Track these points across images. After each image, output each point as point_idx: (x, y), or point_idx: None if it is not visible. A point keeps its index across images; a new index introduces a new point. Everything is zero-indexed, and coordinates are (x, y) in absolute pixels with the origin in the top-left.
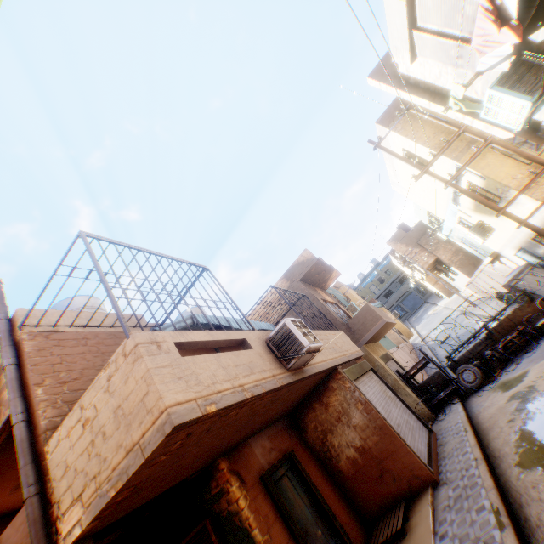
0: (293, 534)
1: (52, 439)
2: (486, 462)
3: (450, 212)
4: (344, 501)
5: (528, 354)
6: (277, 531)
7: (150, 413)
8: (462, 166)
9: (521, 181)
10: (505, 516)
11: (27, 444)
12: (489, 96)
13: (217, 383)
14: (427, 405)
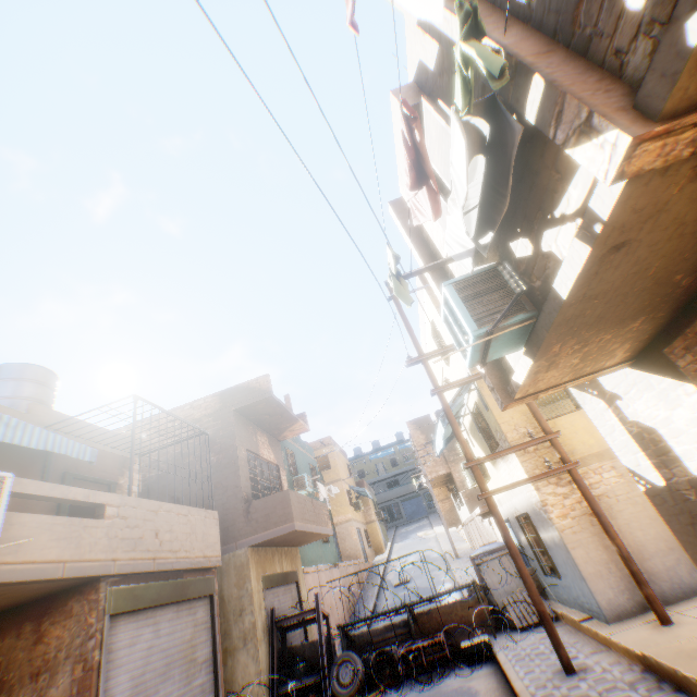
0: None
1: None
2: None
3: (440, 428)
4: None
5: (426, 684)
6: None
7: None
8: (464, 379)
9: (523, 438)
10: None
11: None
12: (445, 295)
13: None
14: (273, 689)
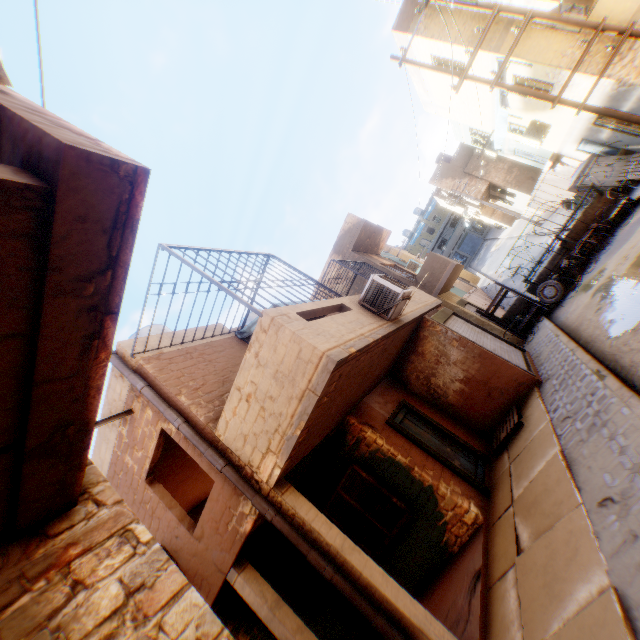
0: (429, 454)
1: (218, 425)
2: (581, 348)
3: (500, 119)
4: (461, 427)
5: (604, 249)
6: (416, 455)
7: (310, 363)
8: (505, 58)
9: (572, 57)
10: (604, 371)
11: (197, 437)
12: None
13: (344, 335)
14: (514, 333)
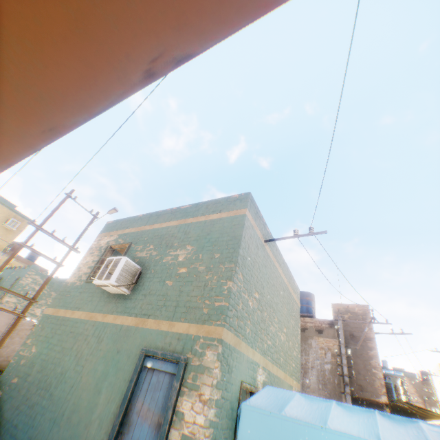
0: None
1: None
2: None
3: None
4: None
5: None
6: None
7: None
8: None
9: None
10: None
11: None
12: None
13: None
14: None
